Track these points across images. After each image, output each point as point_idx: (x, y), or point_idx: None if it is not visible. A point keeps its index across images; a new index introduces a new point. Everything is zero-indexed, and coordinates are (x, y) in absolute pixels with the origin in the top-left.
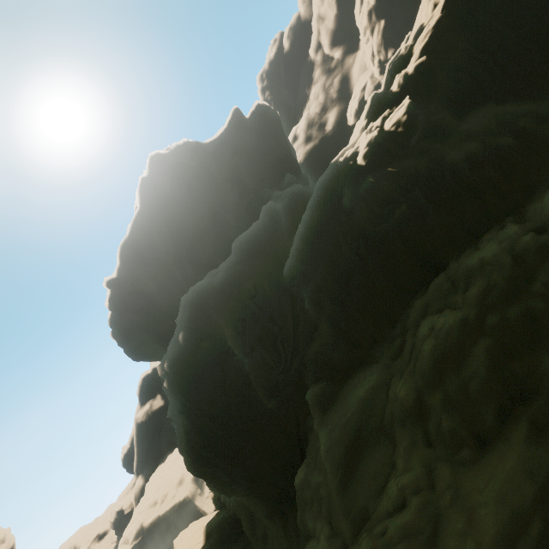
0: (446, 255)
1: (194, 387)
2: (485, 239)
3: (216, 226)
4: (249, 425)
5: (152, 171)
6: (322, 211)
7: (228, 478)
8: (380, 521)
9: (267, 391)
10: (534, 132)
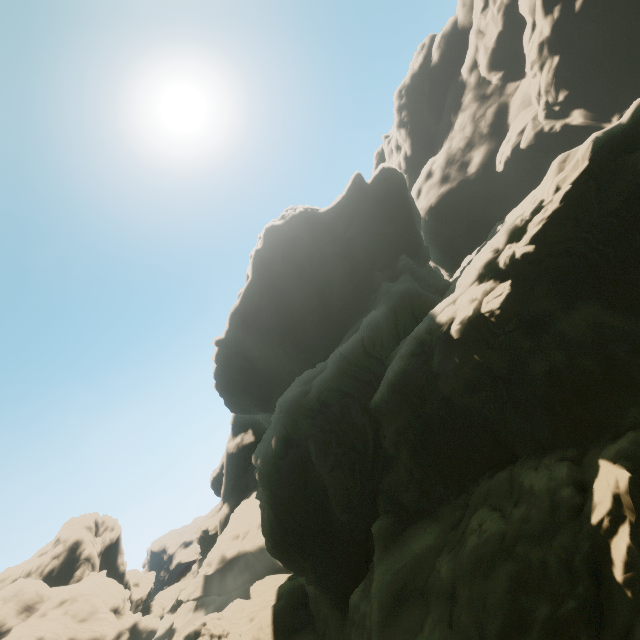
0: (517, 450)
1: (279, 487)
2: (544, 464)
3: (321, 307)
4: (322, 527)
5: (266, 244)
6: (412, 363)
7: (299, 568)
8: None
9: (341, 506)
10: (625, 365)
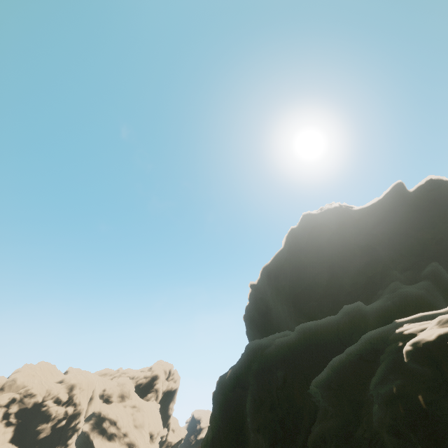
0: None
1: (220, 414)
2: None
3: (328, 285)
4: None
5: (300, 225)
6: (356, 366)
7: None
8: None
9: None
10: None
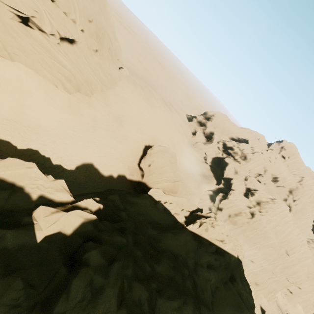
0: None
1: None
2: None
3: None
4: None
5: None
6: None
7: None
8: (217, 268)
9: None
10: None
